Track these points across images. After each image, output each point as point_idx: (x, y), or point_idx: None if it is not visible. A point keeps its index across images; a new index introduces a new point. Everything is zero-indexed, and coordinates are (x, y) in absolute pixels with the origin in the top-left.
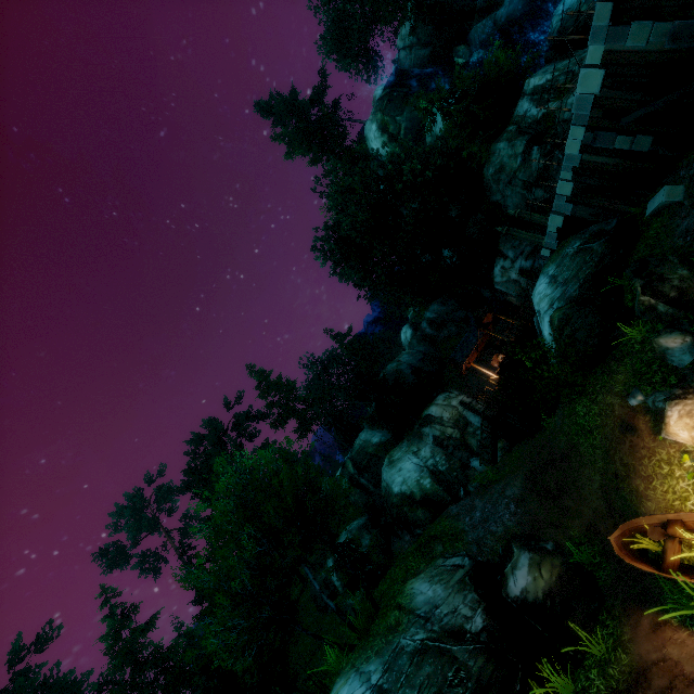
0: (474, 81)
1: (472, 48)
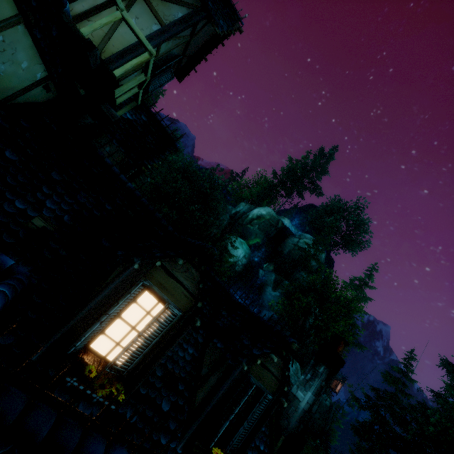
0: (246, 267)
1: (267, 272)
